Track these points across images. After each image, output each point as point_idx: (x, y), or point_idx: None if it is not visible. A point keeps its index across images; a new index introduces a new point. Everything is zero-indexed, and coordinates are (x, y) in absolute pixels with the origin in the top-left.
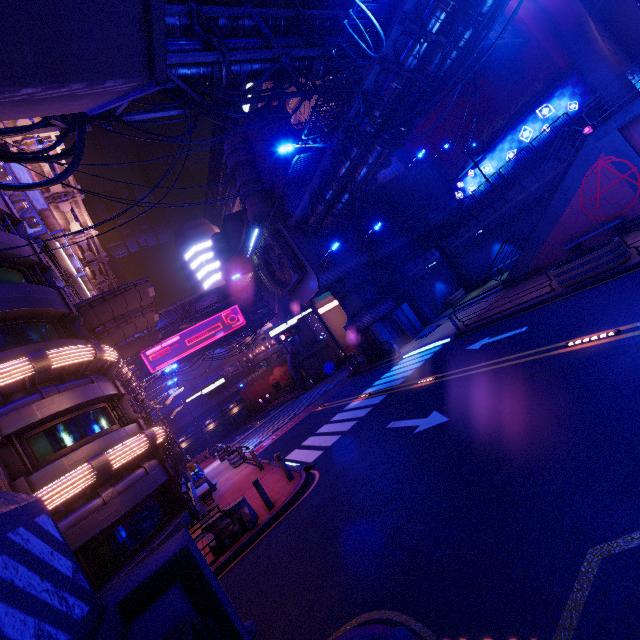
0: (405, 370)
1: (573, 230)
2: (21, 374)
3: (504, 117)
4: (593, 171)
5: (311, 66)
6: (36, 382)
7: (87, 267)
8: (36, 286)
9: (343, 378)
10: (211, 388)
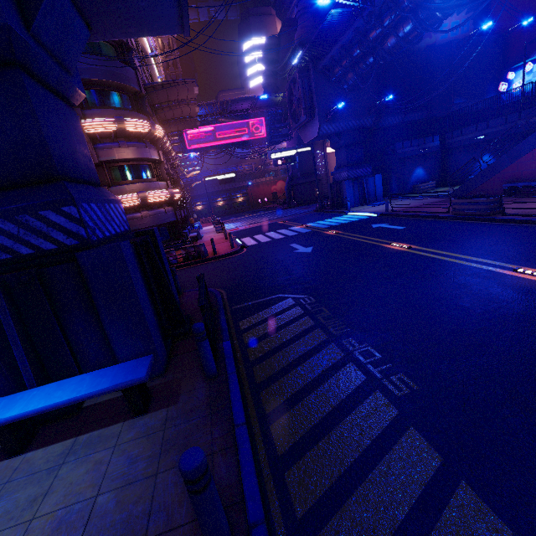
0: (337, 222)
1: (521, 173)
2: (110, 128)
3: None
4: None
5: None
6: (117, 136)
7: (159, 38)
8: (123, 65)
9: (312, 210)
10: (224, 177)
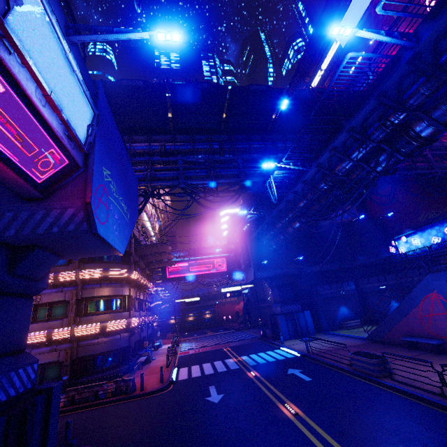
0: (265, 358)
1: (413, 329)
2: (97, 275)
3: (438, 212)
4: (429, 297)
5: (263, 182)
6: (101, 280)
7: (162, 214)
8: None
9: (258, 336)
10: (191, 300)
